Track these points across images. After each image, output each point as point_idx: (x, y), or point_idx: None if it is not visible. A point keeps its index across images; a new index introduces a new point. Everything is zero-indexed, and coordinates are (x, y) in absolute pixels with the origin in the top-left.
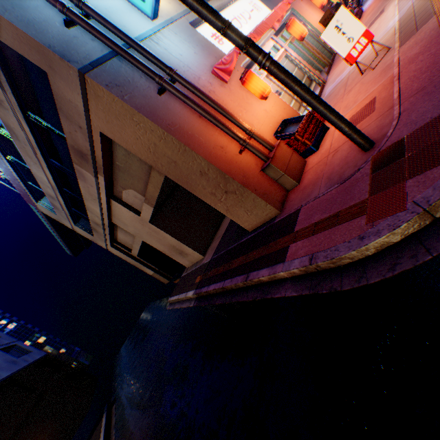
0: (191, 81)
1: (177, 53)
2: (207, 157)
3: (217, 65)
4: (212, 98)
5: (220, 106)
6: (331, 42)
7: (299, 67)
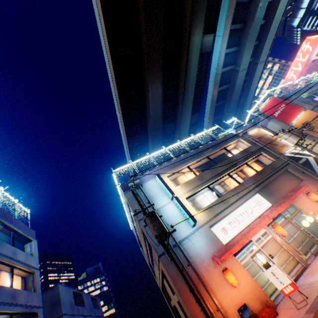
0: (199, 262)
1: (197, 245)
2: (191, 312)
3: (213, 257)
4: (206, 274)
5: (205, 285)
6: (269, 277)
7: (283, 248)
